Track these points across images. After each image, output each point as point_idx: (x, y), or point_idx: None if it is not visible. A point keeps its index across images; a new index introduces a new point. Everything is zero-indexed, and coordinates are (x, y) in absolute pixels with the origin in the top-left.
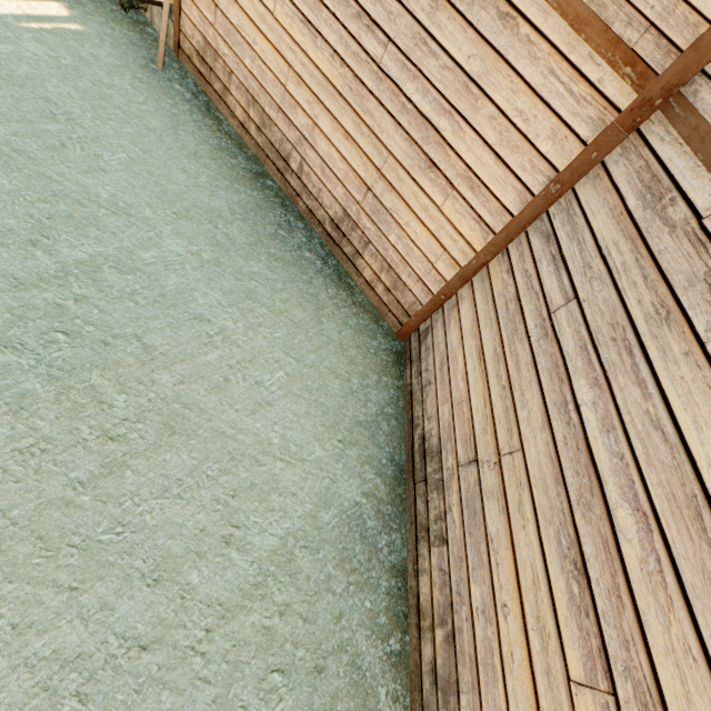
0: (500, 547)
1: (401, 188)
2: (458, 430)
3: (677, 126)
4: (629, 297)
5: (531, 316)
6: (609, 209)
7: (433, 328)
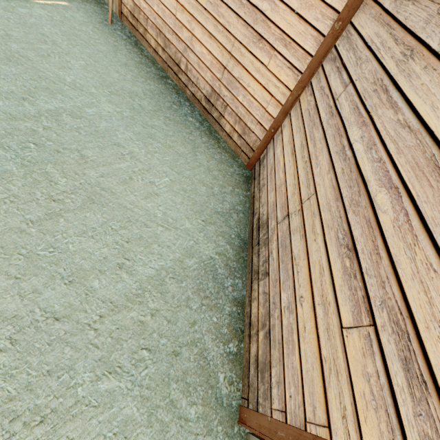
0: (300, 260)
1: (243, 61)
2: (278, 203)
3: None
4: (385, 58)
5: (323, 110)
6: (372, 17)
7: (267, 153)
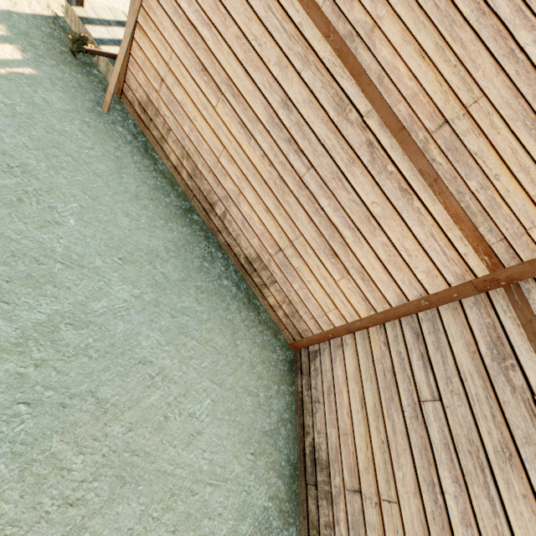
0: None
1: (307, 258)
2: (344, 457)
3: (516, 310)
4: (481, 424)
5: (404, 393)
6: (465, 342)
7: (321, 354)
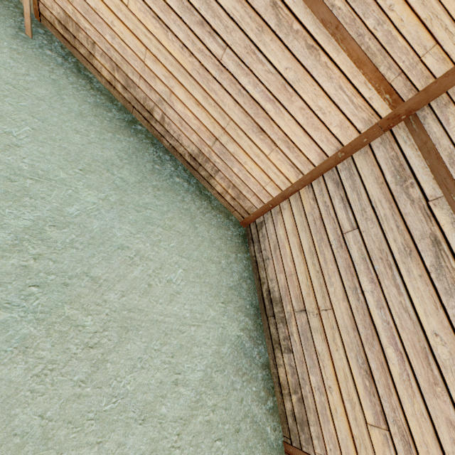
0: (324, 358)
1: (240, 141)
2: (291, 291)
3: (414, 137)
4: (389, 236)
5: (331, 232)
6: (375, 177)
7: (266, 223)
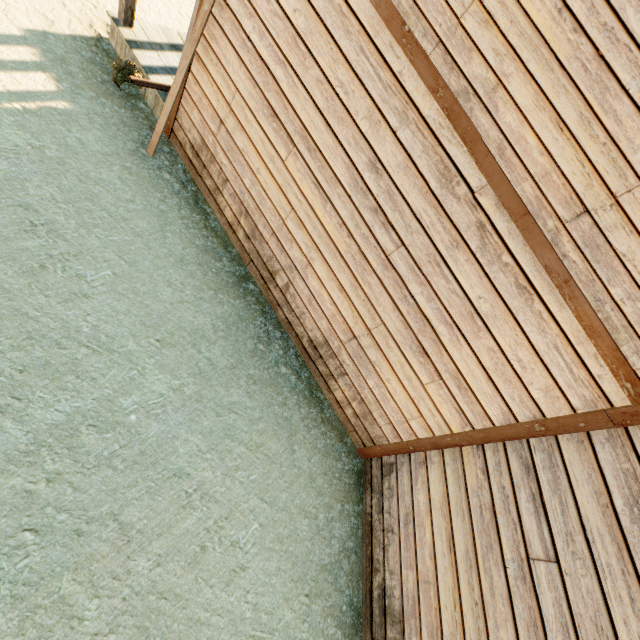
0: None
1: (388, 352)
2: (423, 612)
3: None
4: (614, 608)
5: (508, 543)
6: (594, 490)
7: (398, 469)
